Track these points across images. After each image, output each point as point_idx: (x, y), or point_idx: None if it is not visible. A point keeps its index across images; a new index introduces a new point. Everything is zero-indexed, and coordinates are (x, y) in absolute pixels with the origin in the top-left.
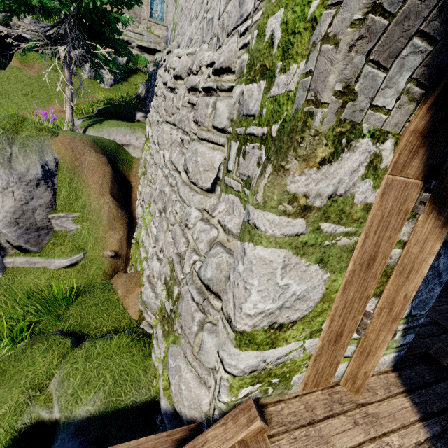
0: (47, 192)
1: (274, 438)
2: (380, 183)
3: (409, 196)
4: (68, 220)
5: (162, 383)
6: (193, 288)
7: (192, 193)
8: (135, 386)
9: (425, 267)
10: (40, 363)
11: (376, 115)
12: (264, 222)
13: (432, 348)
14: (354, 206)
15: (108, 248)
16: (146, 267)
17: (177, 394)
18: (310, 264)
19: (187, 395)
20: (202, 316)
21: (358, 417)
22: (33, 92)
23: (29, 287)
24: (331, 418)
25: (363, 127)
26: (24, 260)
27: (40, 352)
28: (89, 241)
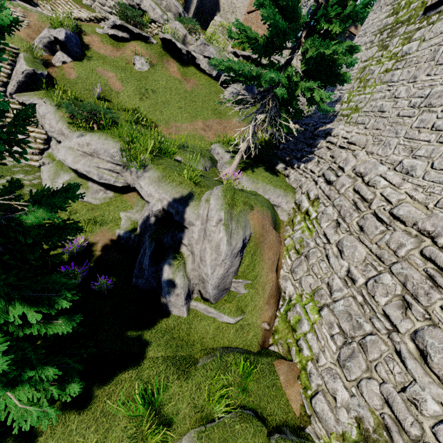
0: (238, 261)
1: None
2: None
3: None
4: (241, 285)
5: None
6: None
7: (429, 379)
8: None
9: None
10: None
11: None
12: None
13: None
14: None
15: (263, 318)
16: (315, 372)
17: None
18: None
19: None
20: None
21: None
22: (185, 105)
23: (202, 331)
24: None
25: None
26: (203, 306)
27: (251, 435)
28: (249, 306)
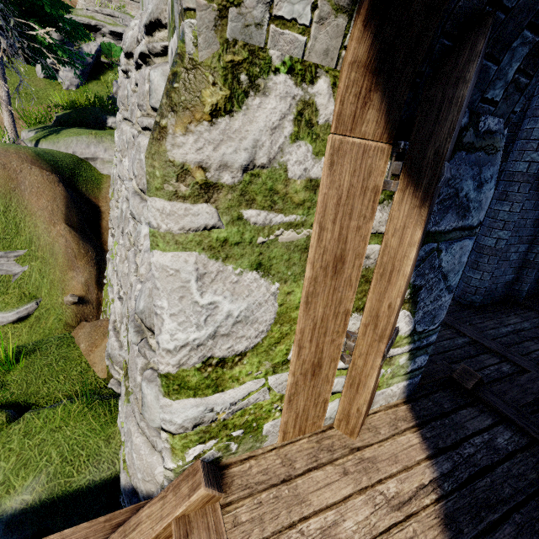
0: None
1: (232, 506)
2: (324, 147)
3: (375, 167)
4: (9, 261)
5: (122, 453)
6: (132, 326)
7: (142, 204)
8: (93, 461)
9: (407, 264)
10: None
11: (287, 35)
12: (154, 214)
13: (456, 370)
14: (291, 183)
15: (69, 292)
16: (112, 310)
17: (131, 465)
18: (243, 272)
19: (140, 465)
20: (144, 361)
21: (350, 465)
22: None
23: None
24: (314, 471)
25: (272, 56)
26: None
27: None
28: (43, 286)
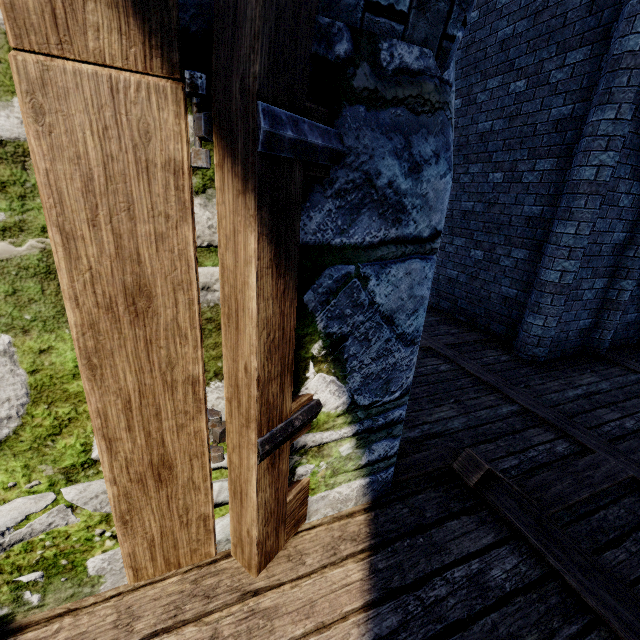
0: None
1: None
2: (9, 77)
3: (154, 123)
4: None
5: None
6: None
7: None
8: None
9: (250, 297)
10: None
11: None
12: None
13: (458, 458)
14: None
15: None
16: None
17: None
18: None
19: None
20: None
21: (228, 623)
22: None
23: None
24: (162, 636)
25: None
26: None
27: None
28: None
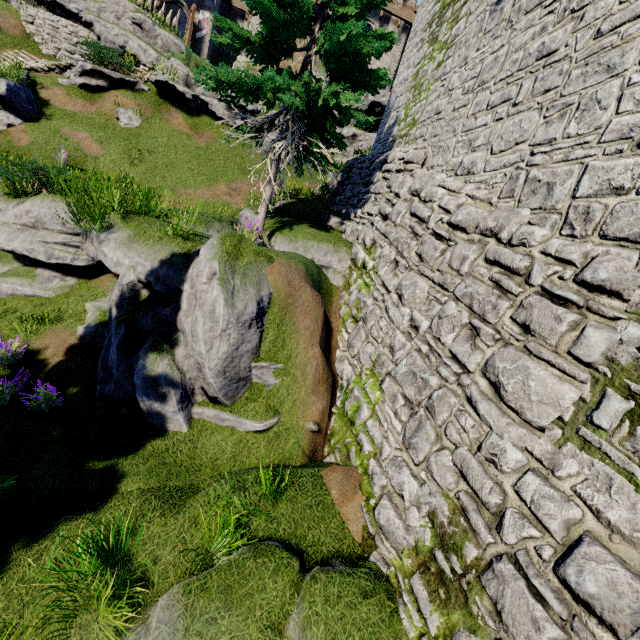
0: (256, 335)
1: None
2: None
3: None
4: (268, 372)
5: None
6: (544, 585)
7: (507, 420)
8: None
9: None
10: (272, 590)
11: None
12: None
13: None
14: None
15: (308, 416)
16: (378, 470)
17: None
18: None
19: None
20: (561, 634)
21: None
22: (199, 165)
23: (214, 450)
24: None
25: None
26: (213, 413)
27: (269, 572)
28: (286, 402)
